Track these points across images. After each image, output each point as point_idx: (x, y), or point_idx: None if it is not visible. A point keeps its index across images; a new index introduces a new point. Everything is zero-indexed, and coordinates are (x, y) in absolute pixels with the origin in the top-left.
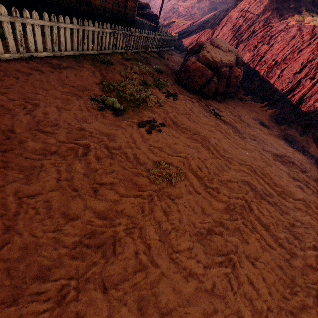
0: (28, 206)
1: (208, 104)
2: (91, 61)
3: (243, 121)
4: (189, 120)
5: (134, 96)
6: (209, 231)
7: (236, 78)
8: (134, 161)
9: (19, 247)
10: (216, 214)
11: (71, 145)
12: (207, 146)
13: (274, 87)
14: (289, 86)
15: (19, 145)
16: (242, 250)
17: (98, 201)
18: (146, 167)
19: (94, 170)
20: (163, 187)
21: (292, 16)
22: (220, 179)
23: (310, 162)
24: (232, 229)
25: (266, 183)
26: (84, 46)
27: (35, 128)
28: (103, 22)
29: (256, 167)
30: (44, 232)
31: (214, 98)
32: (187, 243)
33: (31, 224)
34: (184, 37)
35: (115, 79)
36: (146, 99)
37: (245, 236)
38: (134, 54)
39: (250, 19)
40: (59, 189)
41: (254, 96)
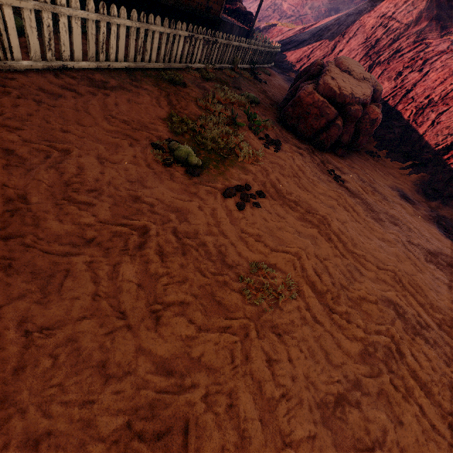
0: (39, 352)
1: (325, 159)
2: (154, 80)
3: (376, 192)
4: (299, 187)
5: (218, 143)
6: (340, 399)
7: (372, 123)
8: (218, 260)
9: (18, 440)
10: (349, 366)
11: (119, 229)
12: (327, 234)
13: (424, 140)
14: (449, 140)
15: (33, 226)
16: (394, 439)
17: (159, 339)
18: (237, 271)
19: (154, 277)
20: (264, 311)
21: None
22: (351, 295)
23: None
24: (375, 395)
25: (418, 303)
26: (144, 55)
27: (62, 195)
28: (174, 18)
29: (401, 274)
30: (65, 406)
31: (333, 150)
32: (305, 426)
33: (43, 390)
34: (288, 49)
35: (189, 111)
36: (235, 148)
37: (396, 409)
38: (217, 71)
39: (395, 30)
40: (96, 314)
41: (392, 150)
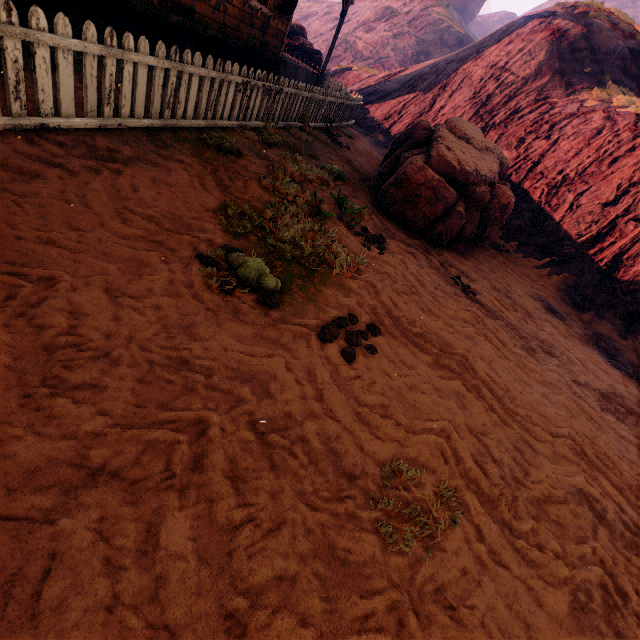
0: None
1: (445, 260)
2: (192, 147)
3: (517, 305)
4: (421, 309)
5: (300, 247)
6: None
7: (503, 209)
8: (331, 469)
9: None
10: None
11: (154, 436)
12: (475, 387)
13: (563, 228)
14: (594, 230)
15: None
16: None
17: None
18: (364, 486)
19: (226, 530)
20: (418, 562)
21: (588, 88)
22: (531, 495)
23: None
24: None
25: (613, 487)
26: (176, 108)
27: (38, 375)
28: (215, 55)
29: (580, 439)
30: None
31: (452, 245)
32: None
33: None
34: (372, 102)
35: (250, 196)
36: (325, 254)
37: None
38: (282, 132)
39: (510, 85)
40: None
41: (523, 242)
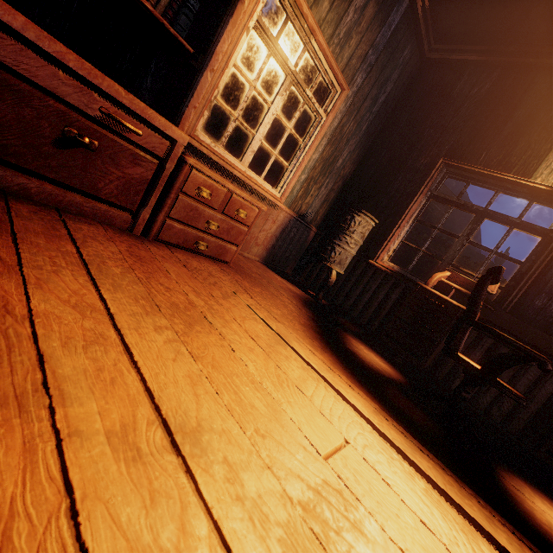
0: None
1: None
2: None
3: None
4: None
5: None
6: None
7: None
8: None
9: None
10: None
11: None
12: None
13: None
14: None
15: None
16: None
17: None
18: None
19: None
20: None
21: None
22: None
23: None
24: None
25: None
26: None
27: None
28: None
29: None
30: None
31: None
32: None
33: None
34: None
35: None
36: None
37: None
38: None
39: None
40: None
41: None
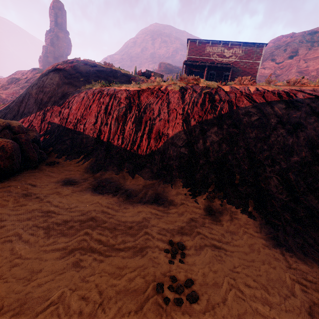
0: None
1: None
2: None
3: (25, 196)
4: None
5: None
6: None
7: (3, 150)
8: None
9: None
10: None
11: None
12: None
13: (84, 140)
14: (95, 135)
15: None
16: None
17: None
18: None
19: None
20: None
21: (85, 85)
22: None
23: (120, 201)
24: None
25: None
26: None
27: None
28: None
29: None
30: None
31: None
32: None
33: None
34: None
35: None
36: None
37: None
38: None
39: (48, 92)
40: None
41: (69, 154)
